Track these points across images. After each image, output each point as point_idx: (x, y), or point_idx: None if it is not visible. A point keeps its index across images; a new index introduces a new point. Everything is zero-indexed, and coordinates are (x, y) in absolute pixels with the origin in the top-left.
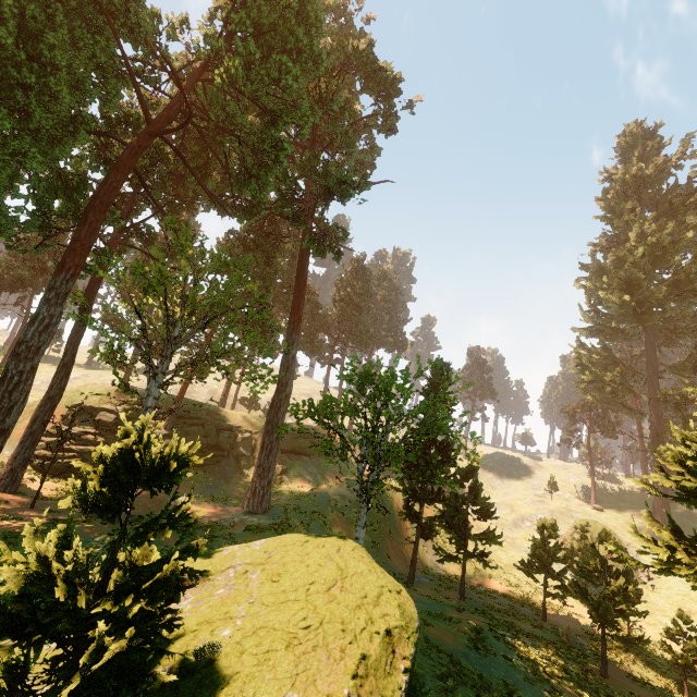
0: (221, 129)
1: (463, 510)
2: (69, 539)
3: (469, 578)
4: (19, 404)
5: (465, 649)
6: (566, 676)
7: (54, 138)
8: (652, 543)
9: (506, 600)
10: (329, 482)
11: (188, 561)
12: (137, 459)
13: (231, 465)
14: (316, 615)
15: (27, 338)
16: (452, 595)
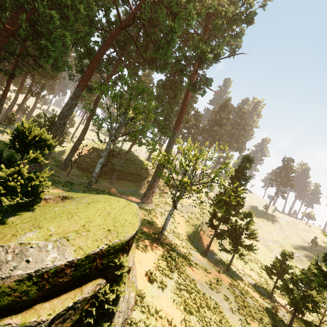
0: (152, 24)
1: (240, 231)
2: (10, 158)
3: (239, 266)
4: (59, 135)
5: (203, 283)
6: (259, 321)
7: (78, 30)
8: (323, 272)
9: (254, 282)
10: (182, 202)
11: (76, 193)
12: (24, 132)
13: (144, 184)
14: (86, 214)
15: (63, 111)
16: (223, 267)
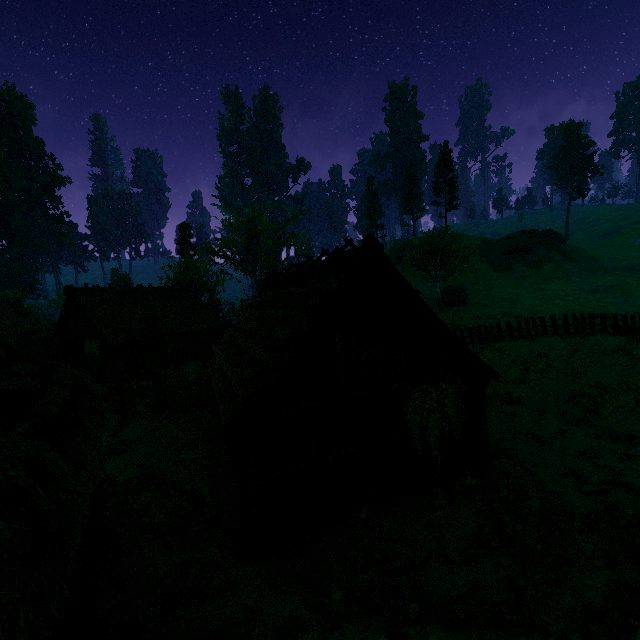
0: None
1: None
2: None
3: None
4: None
5: None
6: None
7: None
8: None
9: None
10: None
11: None
12: None
13: None
14: None
15: None
16: None
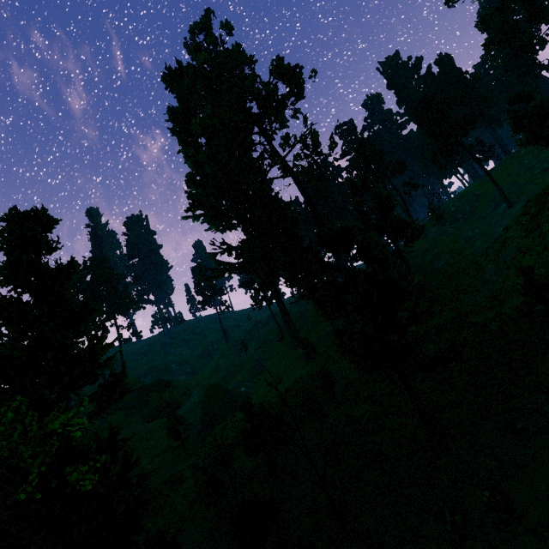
0: None
1: None
2: None
3: None
4: None
5: None
6: None
7: None
8: None
9: None
10: None
11: None
12: None
13: None
14: None
15: None
16: None
